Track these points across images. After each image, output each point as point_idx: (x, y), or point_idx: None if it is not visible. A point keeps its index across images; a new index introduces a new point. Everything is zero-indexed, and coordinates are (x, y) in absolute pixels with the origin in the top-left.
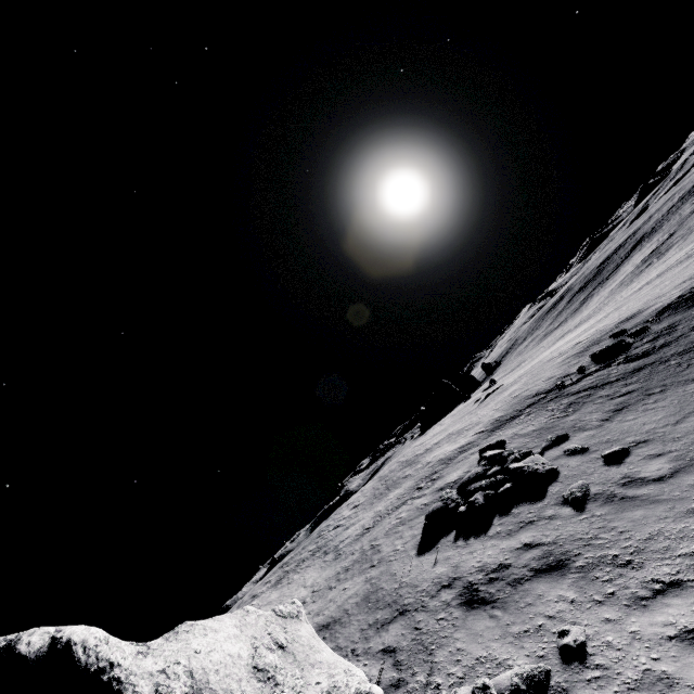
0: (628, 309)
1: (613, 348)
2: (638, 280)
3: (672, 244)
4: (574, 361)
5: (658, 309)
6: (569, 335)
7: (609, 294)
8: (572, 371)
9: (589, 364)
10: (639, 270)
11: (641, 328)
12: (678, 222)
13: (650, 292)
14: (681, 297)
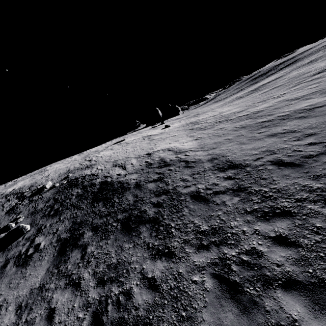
0: (115, 154)
1: (41, 189)
2: (221, 107)
3: (258, 90)
4: (56, 177)
5: (79, 176)
6: (174, 124)
7: (227, 101)
8: (42, 185)
9: (39, 188)
10: (242, 95)
11: (54, 186)
12: (295, 67)
13: (139, 145)
14: (82, 178)
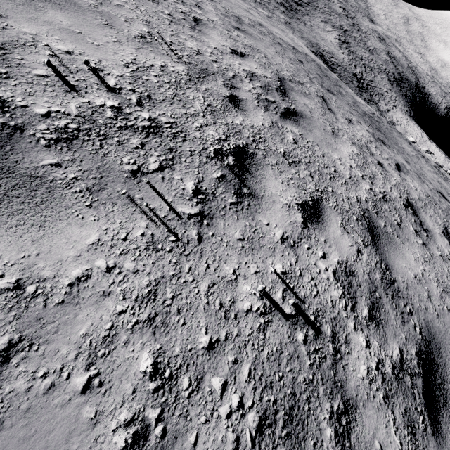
0: None
1: None
2: None
3: None
4: None
5: None
6: None
7: None
8: None
9: None
10: None
11: None
12: None
13: None
14: None
